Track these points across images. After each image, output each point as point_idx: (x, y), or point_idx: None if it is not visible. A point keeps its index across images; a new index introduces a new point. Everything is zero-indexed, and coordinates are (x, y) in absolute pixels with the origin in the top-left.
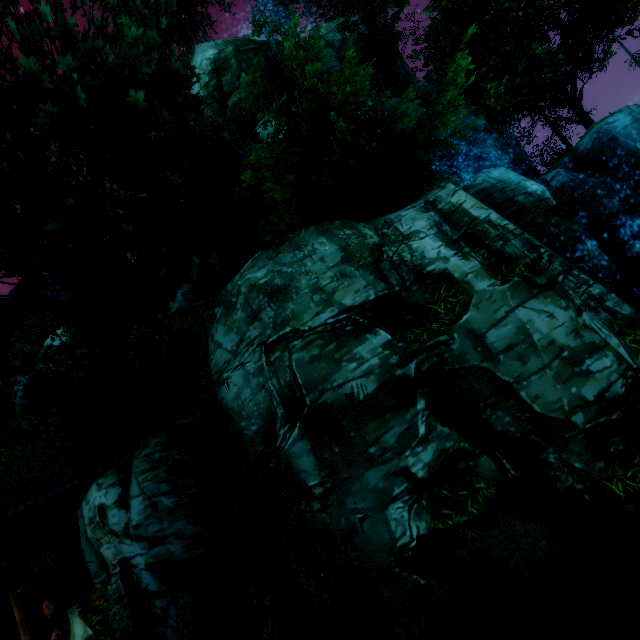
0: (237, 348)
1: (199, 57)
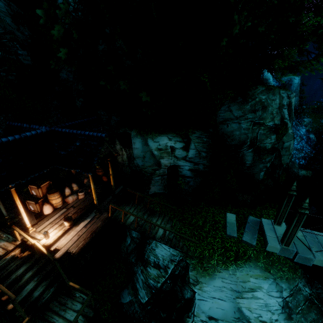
0: (240, 116)
1: None
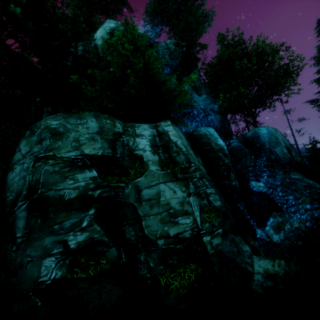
0: (26, 154)
1: (106, 24)
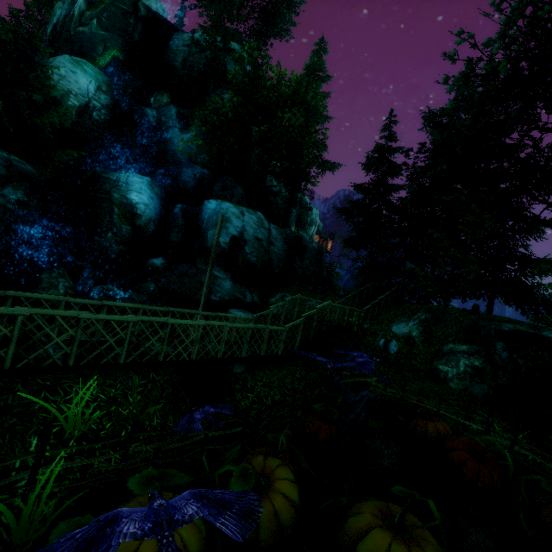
0: None
1: None
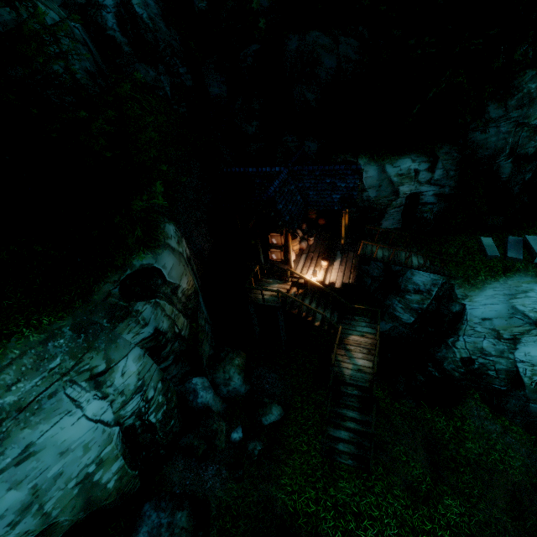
0: (499, 117)
1: None
